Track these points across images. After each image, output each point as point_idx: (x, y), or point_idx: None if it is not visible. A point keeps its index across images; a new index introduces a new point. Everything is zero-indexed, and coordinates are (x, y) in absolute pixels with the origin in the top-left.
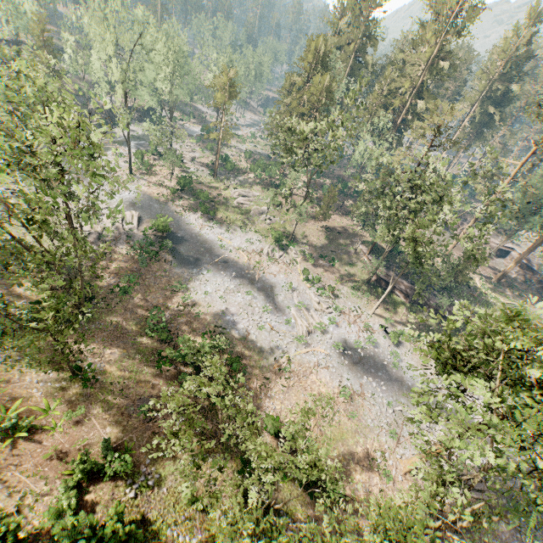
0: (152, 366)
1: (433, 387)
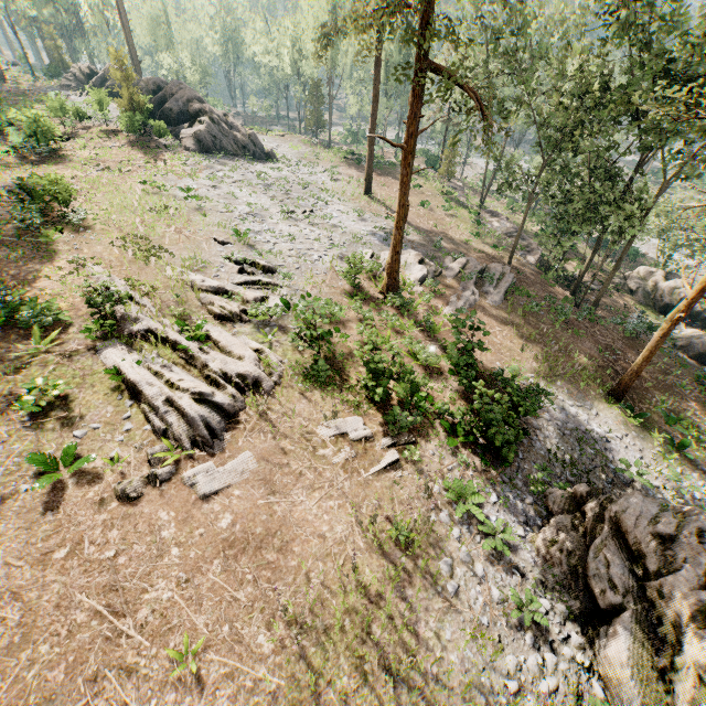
0: None
1: None
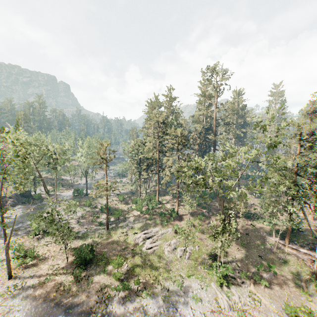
0: None
1: None
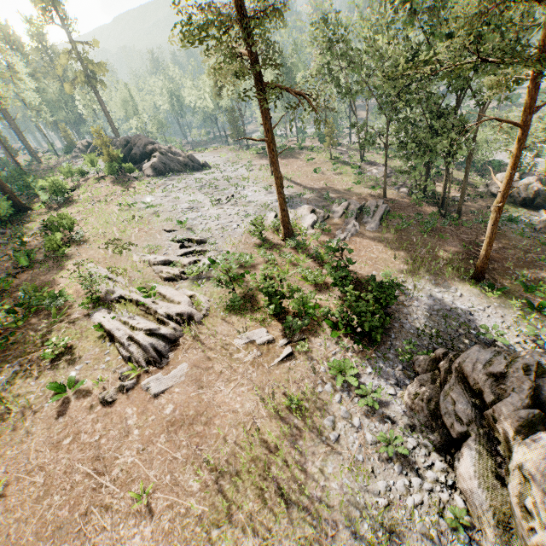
0: None
1: None
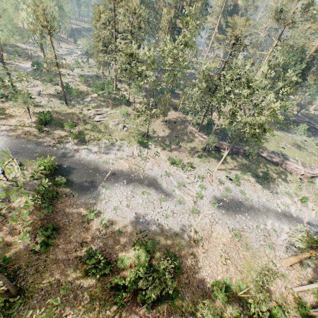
0: (112, 305)
1: (266, 202)
